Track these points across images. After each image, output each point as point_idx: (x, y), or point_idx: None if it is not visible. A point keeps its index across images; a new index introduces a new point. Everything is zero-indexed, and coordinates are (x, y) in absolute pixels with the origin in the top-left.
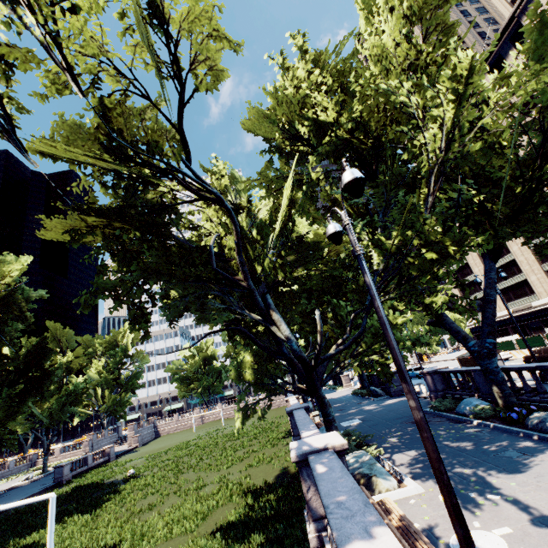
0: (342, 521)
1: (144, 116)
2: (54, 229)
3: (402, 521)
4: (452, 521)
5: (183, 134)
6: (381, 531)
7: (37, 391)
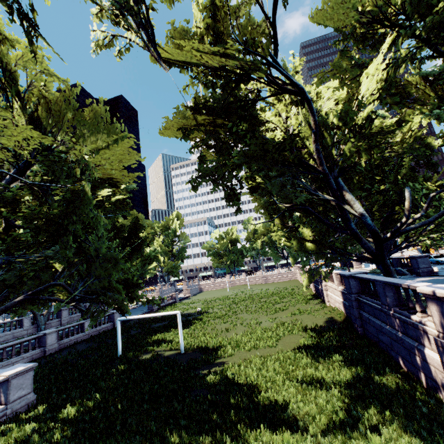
0: None
1: (239, 14)
2: (169, 127)
3: None
4: None
5: (273, 28)
6: None
7: (138, 252)
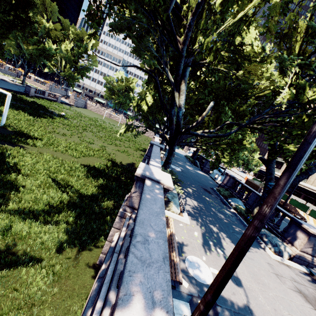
0: (138, 265)
1: None
2: None
3: (171, 237)
4: (210, 291)
5: None
6: (165, 310)
7: (20, 30)
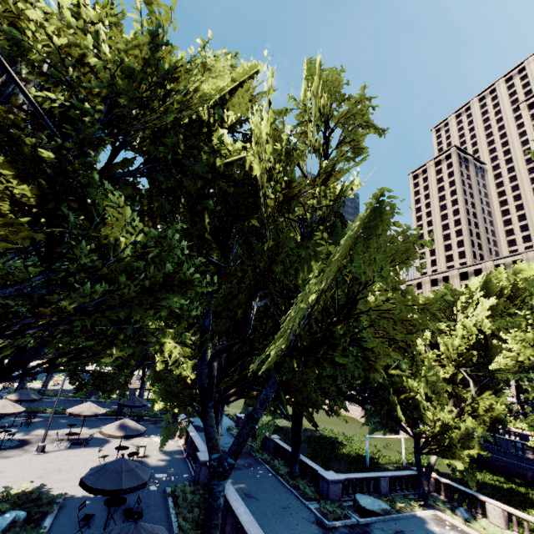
0: None
1: None
2: None
3: None
4: None
5: None
6: None
7: None
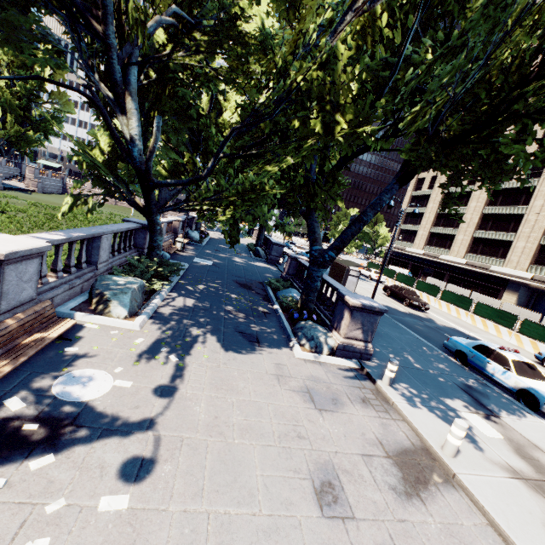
0: None
1: None
2: None
3: (33, 342)
4: None
5: None
6: None
7: None
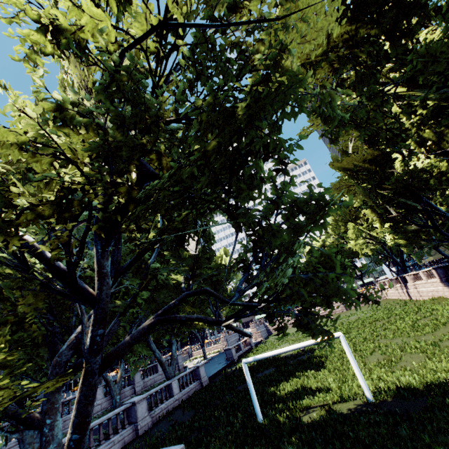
0: None
1: None
2: None
3: None
4: None
5: None
6: None
7: None
